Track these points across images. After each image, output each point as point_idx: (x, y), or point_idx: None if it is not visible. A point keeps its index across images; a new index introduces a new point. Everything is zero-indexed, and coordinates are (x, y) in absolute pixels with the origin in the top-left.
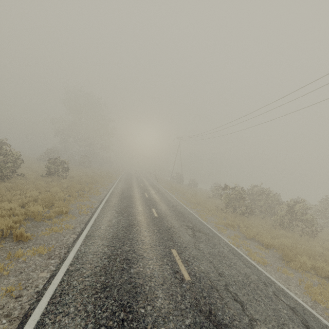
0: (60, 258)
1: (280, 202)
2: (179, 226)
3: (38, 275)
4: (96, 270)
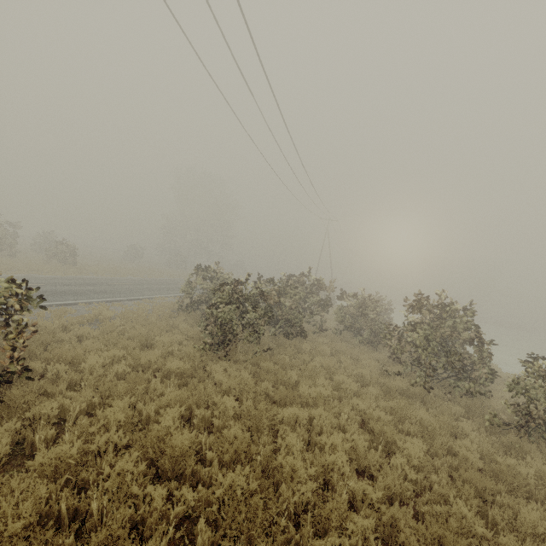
0: None
1: (362, 314)
2: None
3: None
4: None
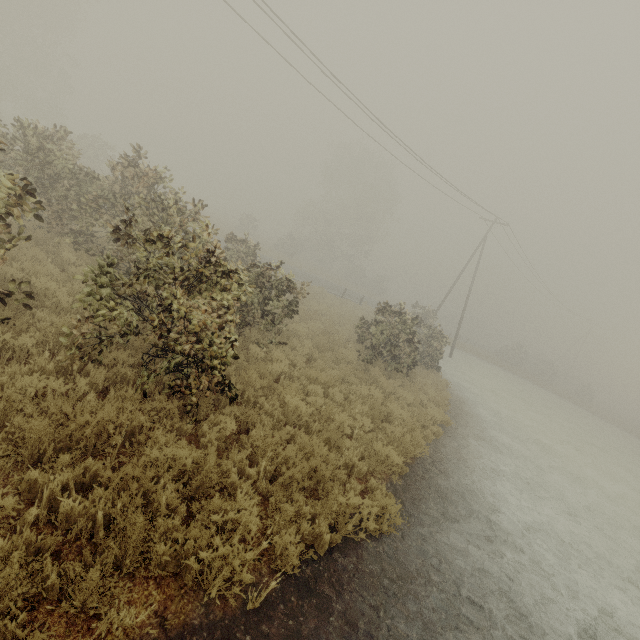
0: None
1: None
2: None
3: None
4: None
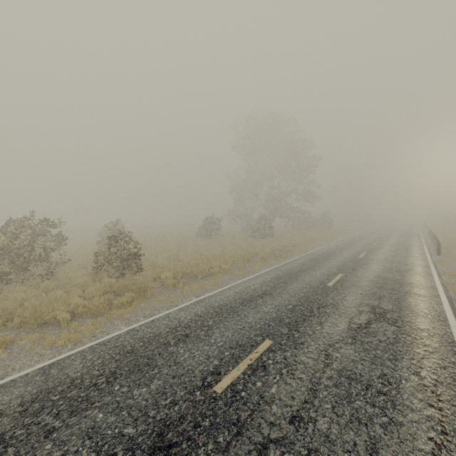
0: None
1: None
2: None
3: None
4: None
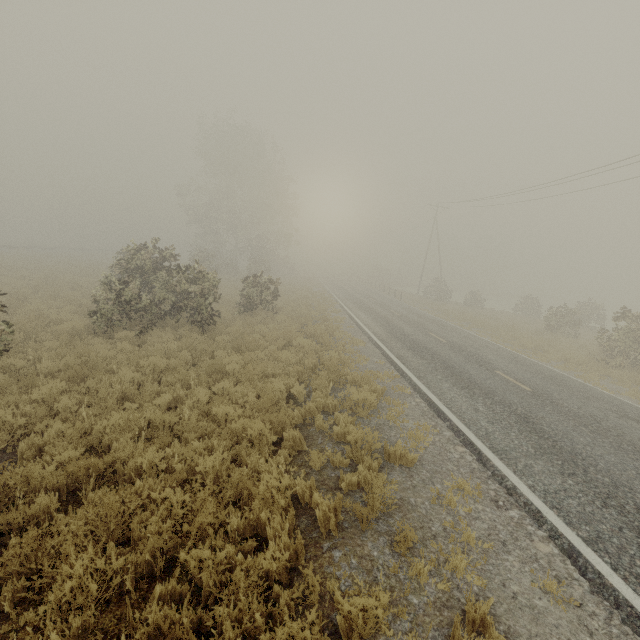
0: (518, 506)
1: None
2: (603, 414)
3: (537, 548)
4: (634, 539)
